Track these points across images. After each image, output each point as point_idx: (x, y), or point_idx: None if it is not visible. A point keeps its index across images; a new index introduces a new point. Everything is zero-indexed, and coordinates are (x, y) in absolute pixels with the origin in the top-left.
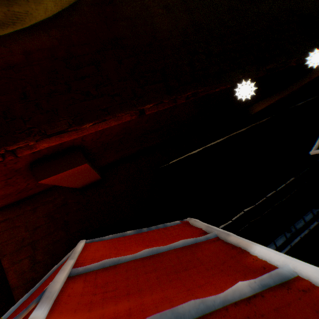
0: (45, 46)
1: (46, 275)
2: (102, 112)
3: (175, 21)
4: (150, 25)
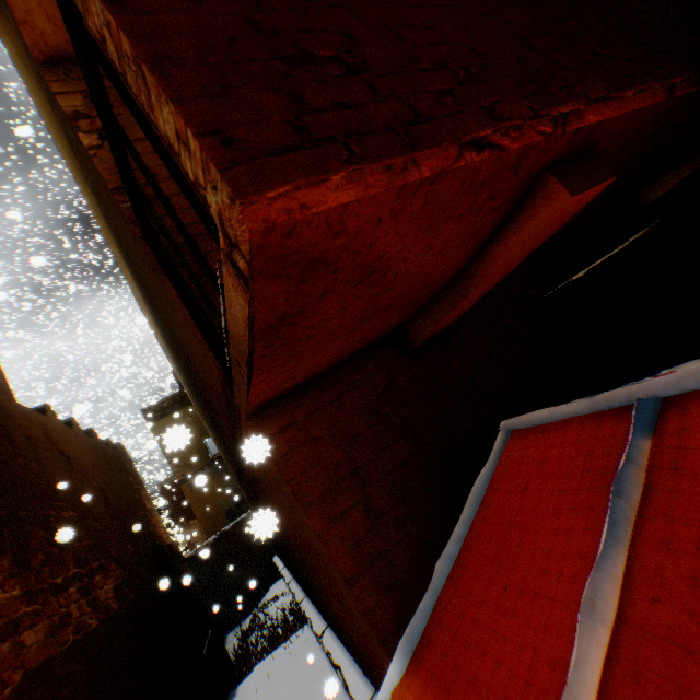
0: None
1: (471, 498)
2: (630, 81)
3: None
4: None
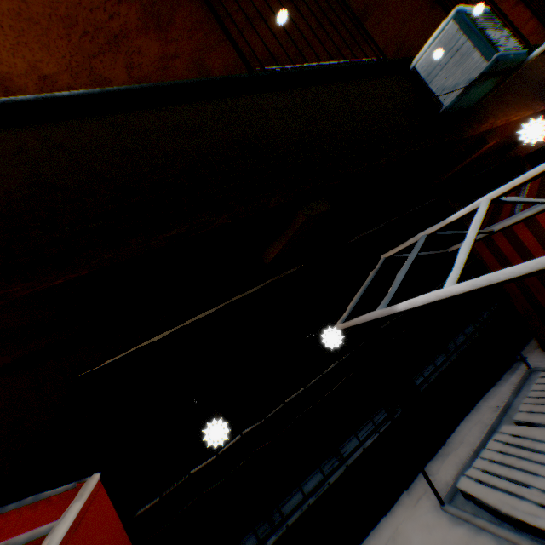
0: None
1: None
2: None
3: None
4: None
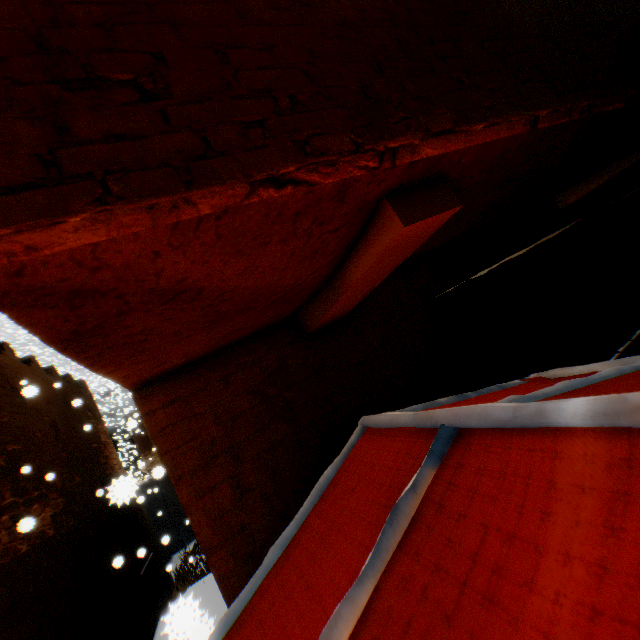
0: (377, 5)
1: (316, 488)
2: (488, 112)
3: (522, 5)
4: (494, 4)
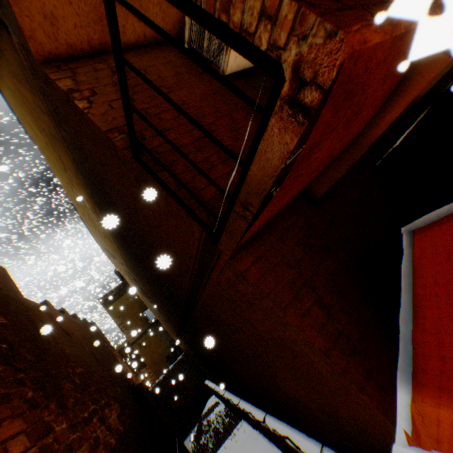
0: None
1: (403, 276)
2: None
3: None
4: None
